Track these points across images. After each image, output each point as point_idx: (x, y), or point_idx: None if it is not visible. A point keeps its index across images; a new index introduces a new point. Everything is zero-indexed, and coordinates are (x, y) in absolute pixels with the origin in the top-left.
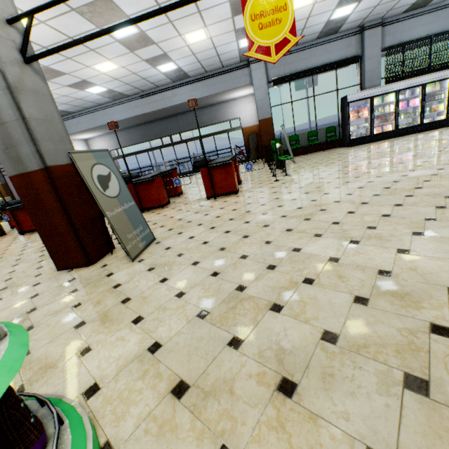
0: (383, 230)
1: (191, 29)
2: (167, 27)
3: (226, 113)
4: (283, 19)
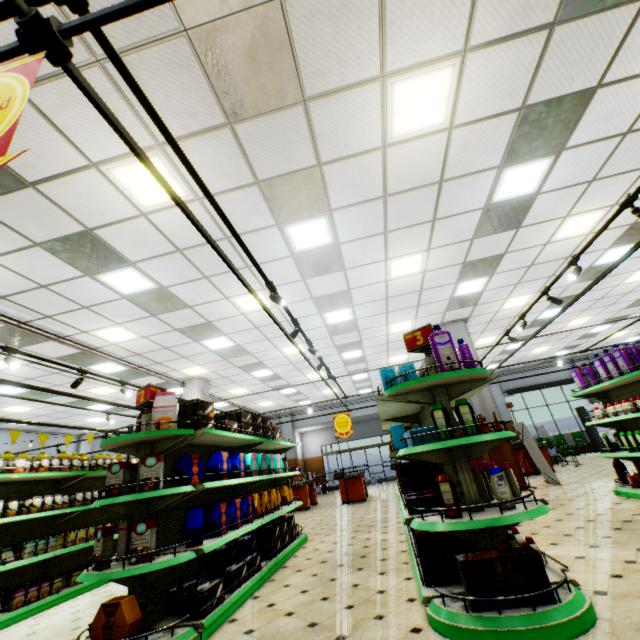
0: None
1: None
2: None
3: None
4: None
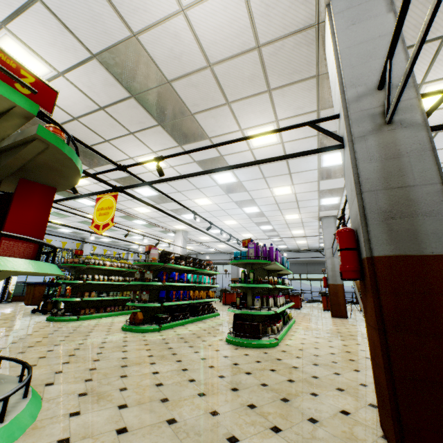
0: None
1: None
2: None
3: None
4: None
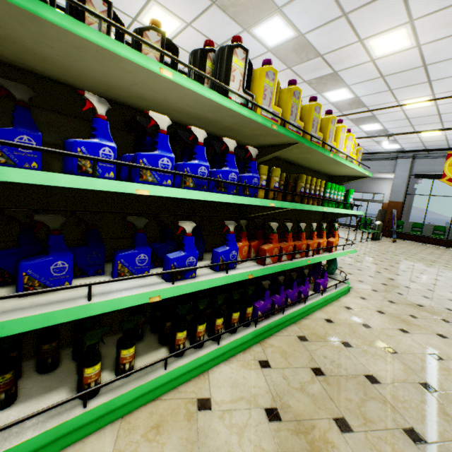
0: None
1: None
2: None
3: (372, 187)
4: None
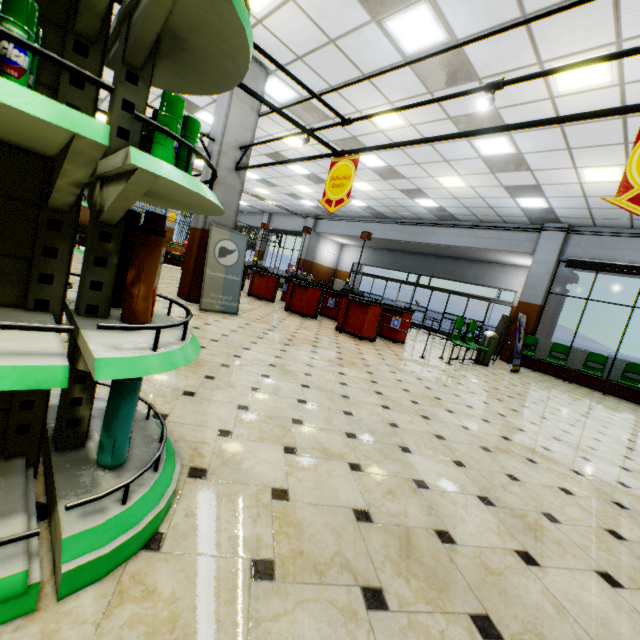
0: (305, 377)
1: (443, 174)
2: (414, 167)
3: (500, 278)
4: (346, 185)
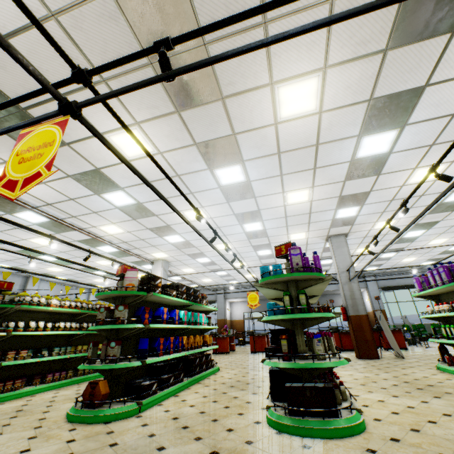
0: None
1: None
2: None
3: (338, 301)
4: None
